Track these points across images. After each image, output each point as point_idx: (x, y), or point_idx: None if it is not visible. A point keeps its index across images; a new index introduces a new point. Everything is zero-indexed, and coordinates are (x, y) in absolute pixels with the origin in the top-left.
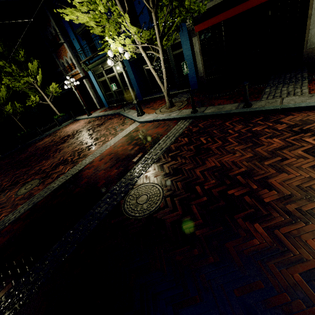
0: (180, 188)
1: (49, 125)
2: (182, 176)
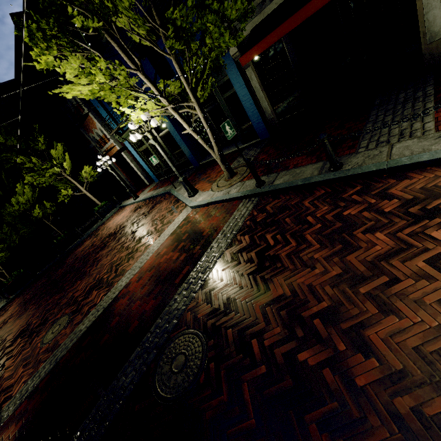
0: (230, 343)
1: (91, 221)
2: (235, 317)
